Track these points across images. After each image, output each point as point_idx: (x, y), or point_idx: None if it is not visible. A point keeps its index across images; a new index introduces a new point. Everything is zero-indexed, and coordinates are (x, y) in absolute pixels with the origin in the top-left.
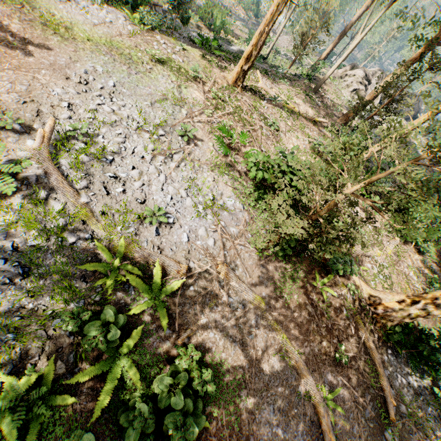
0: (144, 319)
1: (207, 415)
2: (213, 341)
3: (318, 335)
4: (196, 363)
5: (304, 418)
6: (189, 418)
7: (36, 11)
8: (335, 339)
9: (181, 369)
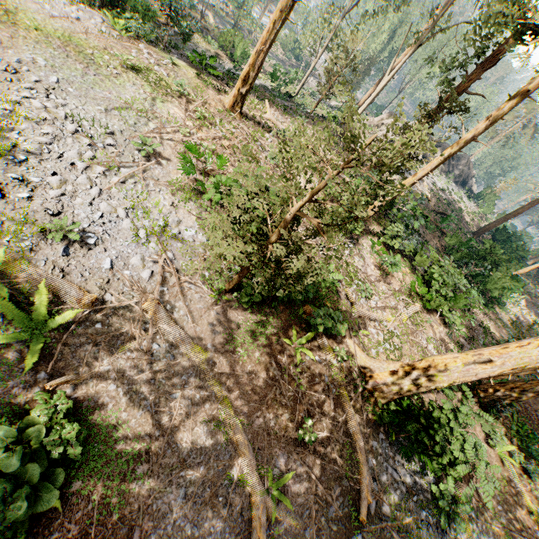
0: (9, 356)
1: (72, 493)
2: (113, 395)
3: (280, 404)
4: (68, 418)
5: (231, 510)
6: (23, 488)
7: None
8: (304, 412)
9: (42, 425)
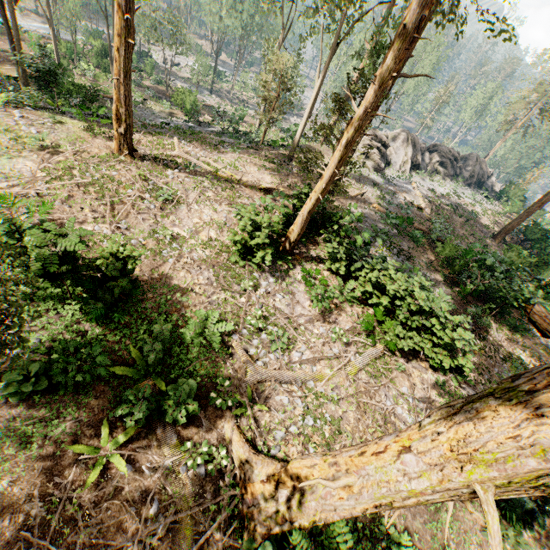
0: None
1: None
2: None
3: None
4: None
5: None
6: None
7: None
8: None
9: None
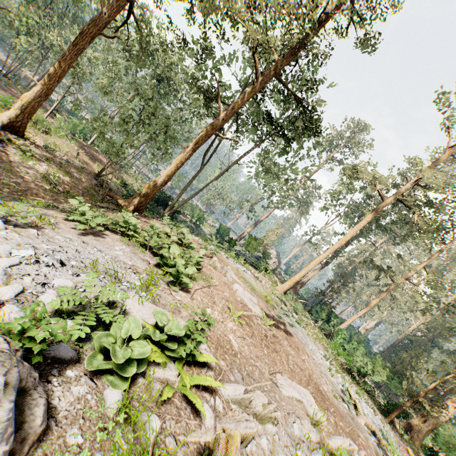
0: None
1: None
2: None
3: None
4: None
5: None
6: None
7: (256, 290)
8: None
9: None
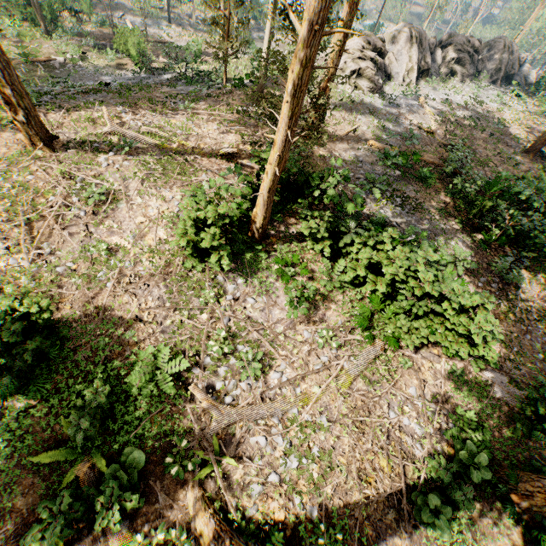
0: None
1: None
2: None
3: None
4: None
5: None
6: None
7: None
8: None
9: None
